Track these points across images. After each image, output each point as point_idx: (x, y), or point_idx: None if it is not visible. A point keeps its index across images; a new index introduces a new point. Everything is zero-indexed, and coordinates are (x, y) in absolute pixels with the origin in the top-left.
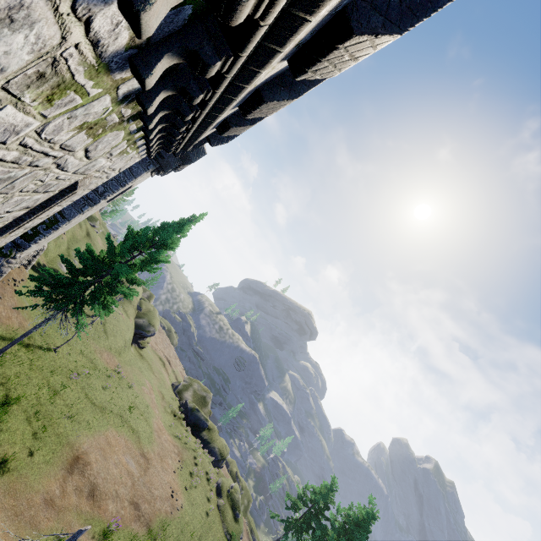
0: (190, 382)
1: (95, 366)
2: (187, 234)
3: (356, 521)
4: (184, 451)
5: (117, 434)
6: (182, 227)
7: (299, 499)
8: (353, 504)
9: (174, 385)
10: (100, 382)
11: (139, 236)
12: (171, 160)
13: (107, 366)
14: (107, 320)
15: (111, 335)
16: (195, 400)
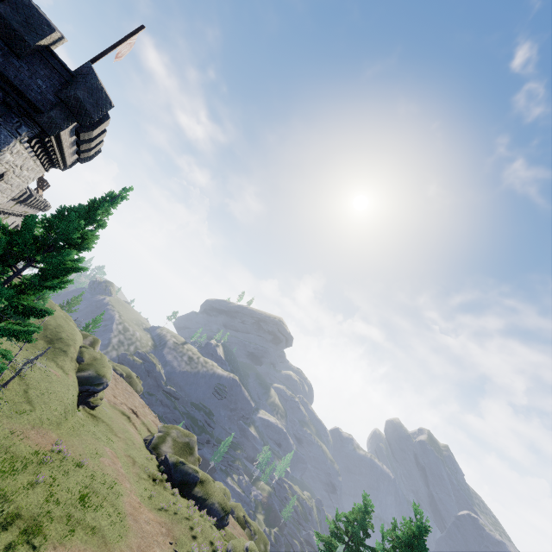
0: (166, 431)
1: (16, 455)
2: (105, 222)
3: (407, 541)
4: (175, 526)
5: (65, 548)
6: (94, 212)
7: (333, 536)
8: (396, 520)
9: (147, 441)
10: (24, 478)
11: (17, 234)
12: (55, 114)
13: (38, 448)
14: (31, 385)
15: (39, 403)
16: (177, 450)
